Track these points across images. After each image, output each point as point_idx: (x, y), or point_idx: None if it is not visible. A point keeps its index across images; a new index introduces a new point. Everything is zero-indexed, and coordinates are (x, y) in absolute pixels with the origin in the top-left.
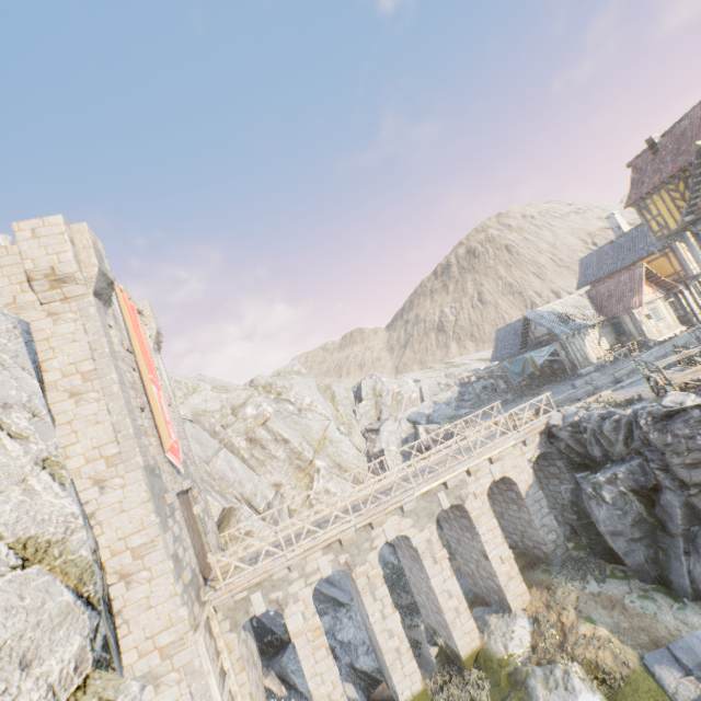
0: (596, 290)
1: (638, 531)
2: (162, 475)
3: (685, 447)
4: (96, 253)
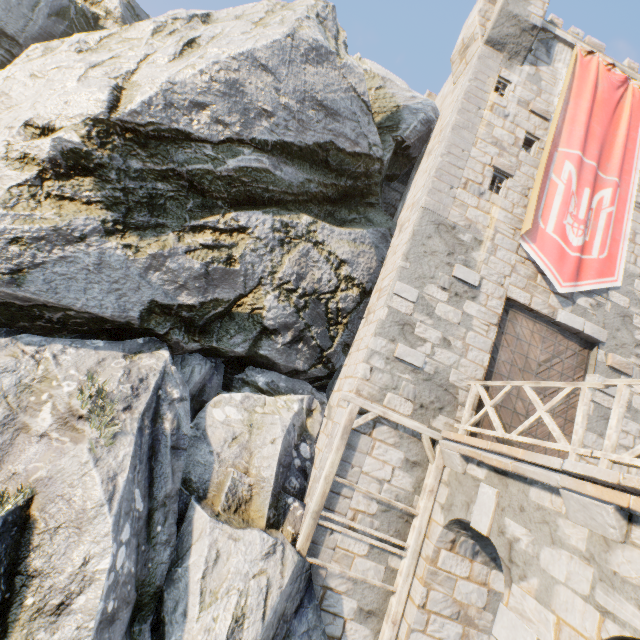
0: None
1: None
2: (477, 251)
3: None
4: None
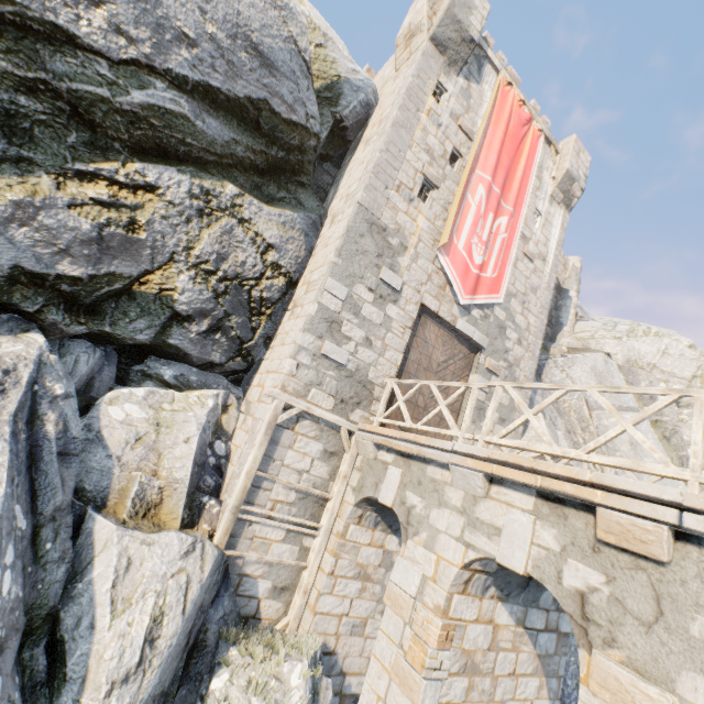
0: None
1: None
2: (402, 257)
3: None
4: None
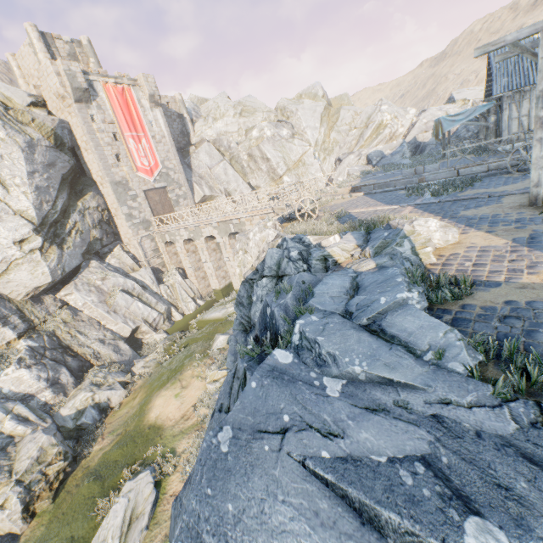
0: None
1: None
2: (129, 184)
3: None
4: (69, 78)
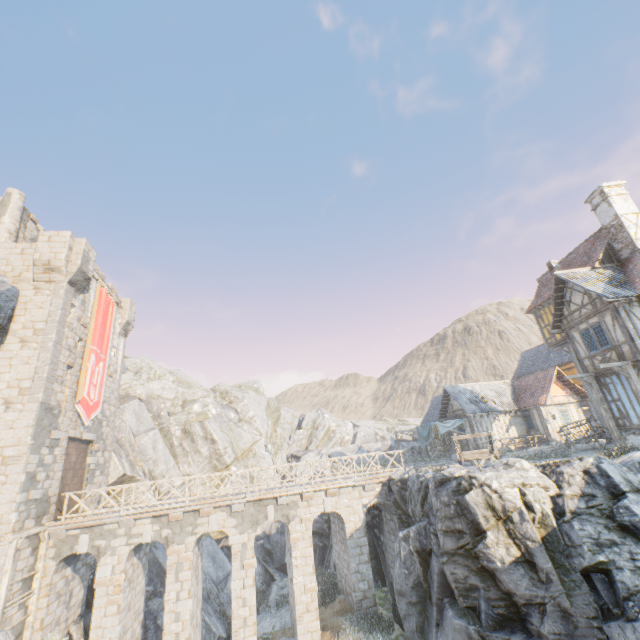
0: (519, 382)
1: (415, 595)
2: (60, 417)
3: (444, 513)
4: (84, 258)
